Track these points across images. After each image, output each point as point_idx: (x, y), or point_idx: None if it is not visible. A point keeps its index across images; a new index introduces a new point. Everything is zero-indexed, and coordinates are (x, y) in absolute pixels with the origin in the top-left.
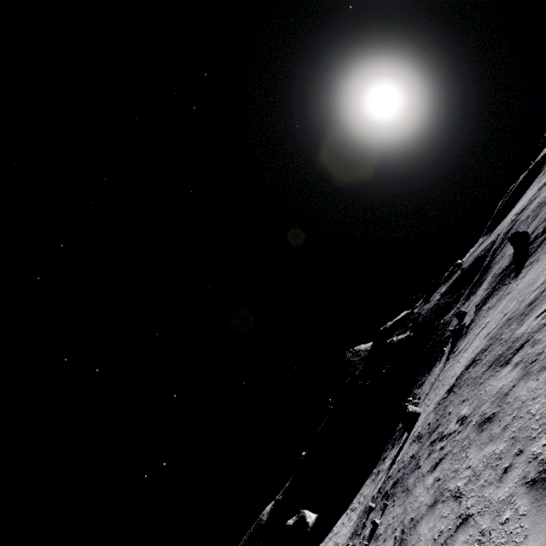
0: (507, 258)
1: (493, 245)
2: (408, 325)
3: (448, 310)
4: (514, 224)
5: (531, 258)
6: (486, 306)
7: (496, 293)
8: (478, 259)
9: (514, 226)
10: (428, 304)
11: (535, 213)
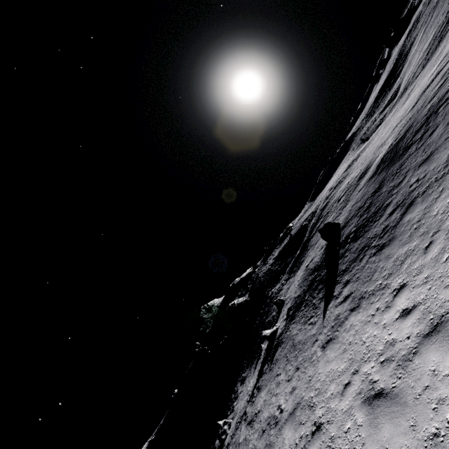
0: (319, 251)
1: (313, 216)
2: (248, 286)
3: (276, 281)
4: (328, 202)
5: (342, 284)
6: (293, 331)
7: (304, 310)
8: (302, 228)
9: (328, 205)
10: (265, 266)
11: (346, 197)
